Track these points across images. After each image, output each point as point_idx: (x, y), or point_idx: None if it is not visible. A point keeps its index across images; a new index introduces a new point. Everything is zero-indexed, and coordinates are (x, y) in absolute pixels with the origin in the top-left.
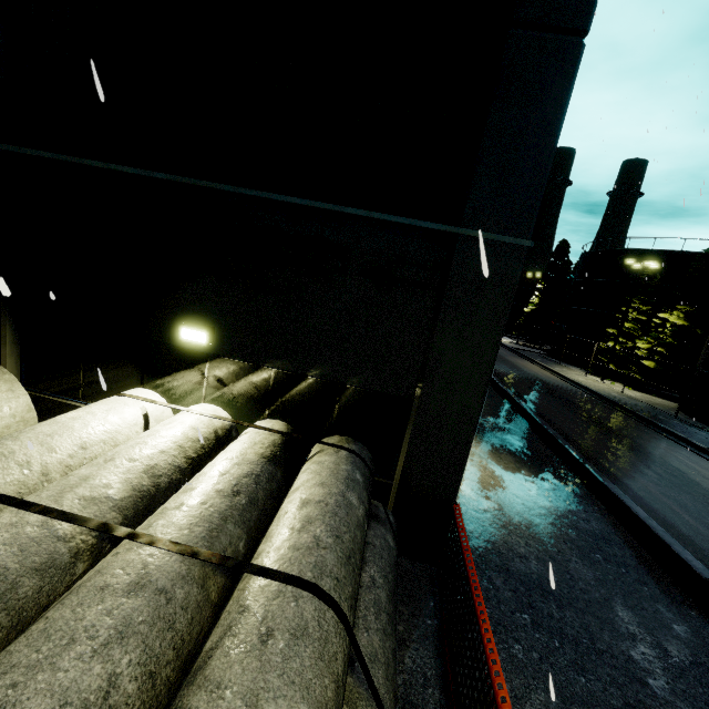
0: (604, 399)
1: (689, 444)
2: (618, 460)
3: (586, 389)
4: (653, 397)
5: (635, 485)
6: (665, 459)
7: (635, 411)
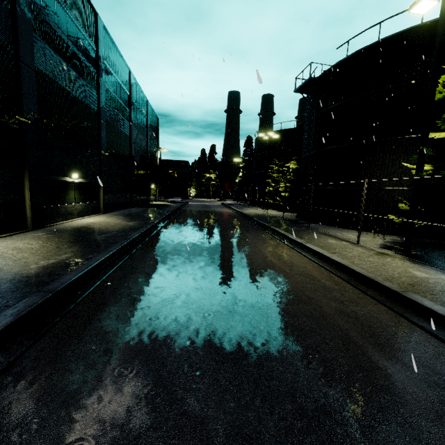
0: (246, 216)
1: (265, 227)
2: (182, 238)
3: (242, 213)
4: (288, 213)
5: (161, 248)
6: (229, 234)
7: (253, 217)
